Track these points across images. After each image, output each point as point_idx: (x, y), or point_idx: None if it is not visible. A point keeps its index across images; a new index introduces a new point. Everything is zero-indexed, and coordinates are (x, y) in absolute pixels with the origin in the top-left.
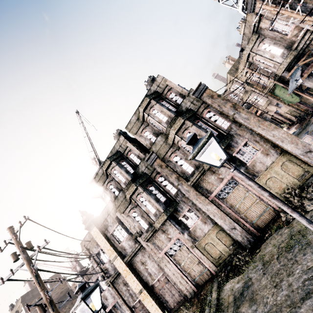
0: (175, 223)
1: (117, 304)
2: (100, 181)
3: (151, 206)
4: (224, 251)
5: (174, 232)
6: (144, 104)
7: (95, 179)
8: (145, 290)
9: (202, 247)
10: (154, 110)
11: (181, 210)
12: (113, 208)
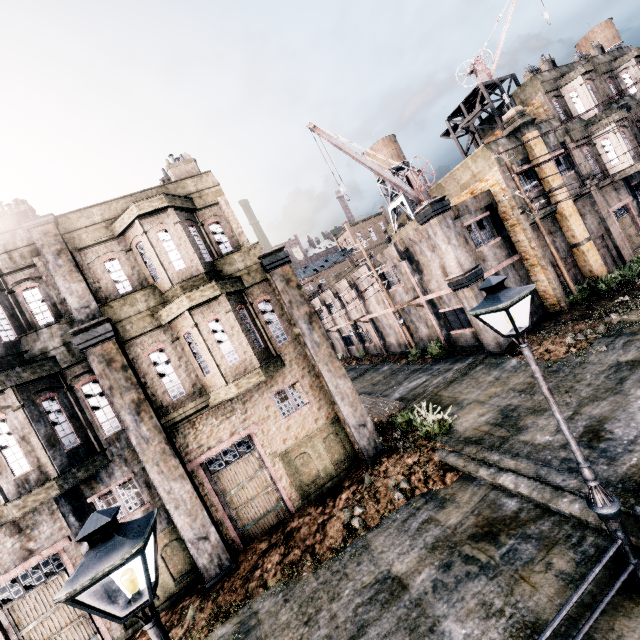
0: (627, 187)
1: (502, 272)
2: (546, 84)
3: (632, 147)
4: None
5: (625, 195)
6: (639, 51)
7: (536, 77)
8: (591, 240)
9: None
10: (639, 67)
11: (634, 177)
12: (563, 128)
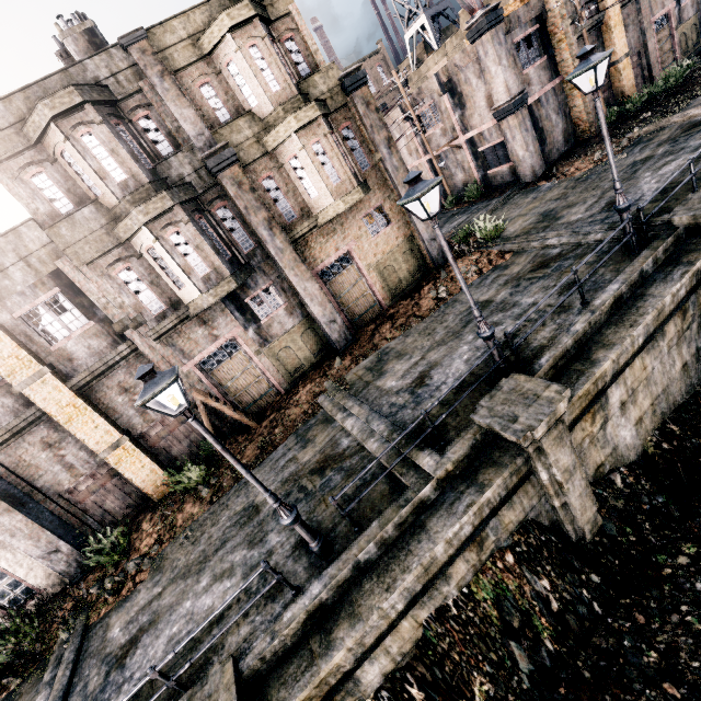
0: None
1: (544, 97)
2: None
3: None
4: (690, 48)
5: None
6: None
7: None
8: (629, 57)
9: (679, 35)
10: None
11: None
12: None
